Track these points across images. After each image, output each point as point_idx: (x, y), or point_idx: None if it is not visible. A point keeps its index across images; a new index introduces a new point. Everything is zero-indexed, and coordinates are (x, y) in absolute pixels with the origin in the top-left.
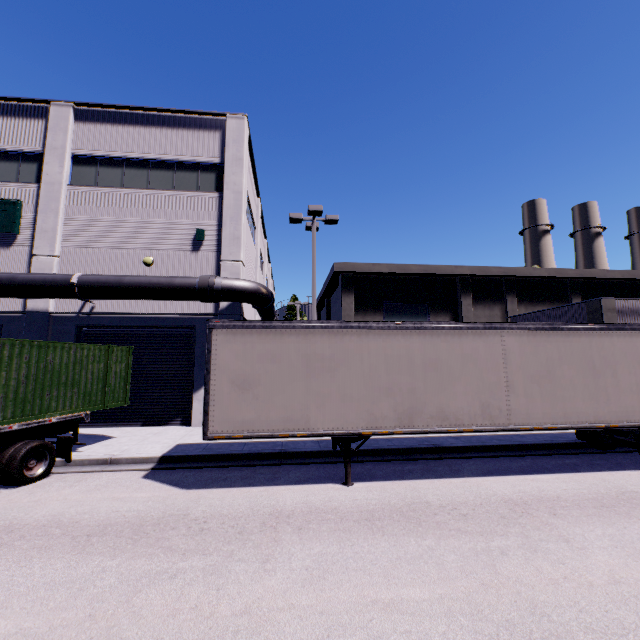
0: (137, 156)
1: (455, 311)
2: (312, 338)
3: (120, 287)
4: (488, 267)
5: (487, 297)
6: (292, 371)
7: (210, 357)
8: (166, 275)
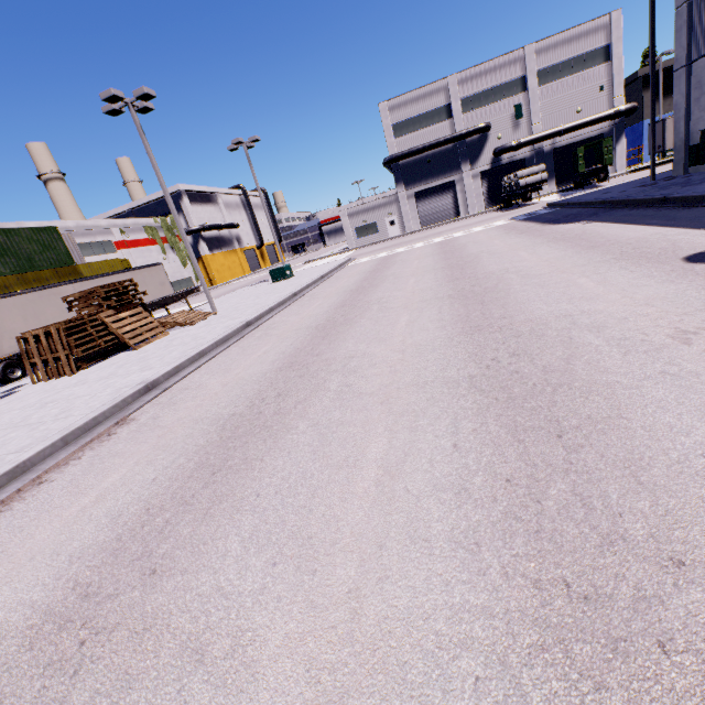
0: (565, 59)
1: None
2: None
3: (581, 125)
4: None
5: None
6: None
7: (665, 129)
8: (587, 115)
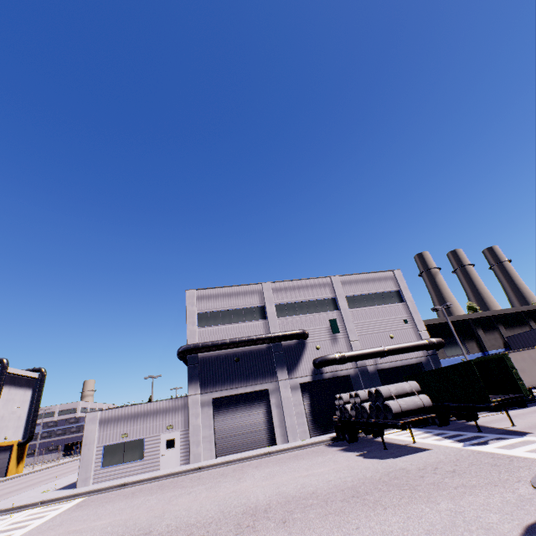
0: (367, 292)
1: (476, 338)
2: (529, 353)
3: (401, 349)
4: (483, 312)
5: (488, 328)
6: (531, 364)
7: None
8: (400, 341)
